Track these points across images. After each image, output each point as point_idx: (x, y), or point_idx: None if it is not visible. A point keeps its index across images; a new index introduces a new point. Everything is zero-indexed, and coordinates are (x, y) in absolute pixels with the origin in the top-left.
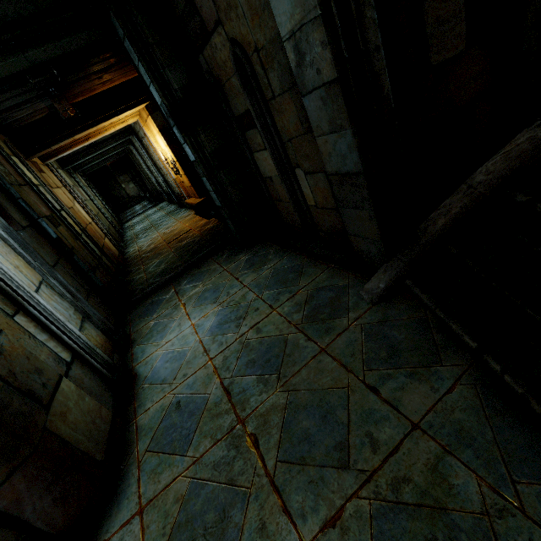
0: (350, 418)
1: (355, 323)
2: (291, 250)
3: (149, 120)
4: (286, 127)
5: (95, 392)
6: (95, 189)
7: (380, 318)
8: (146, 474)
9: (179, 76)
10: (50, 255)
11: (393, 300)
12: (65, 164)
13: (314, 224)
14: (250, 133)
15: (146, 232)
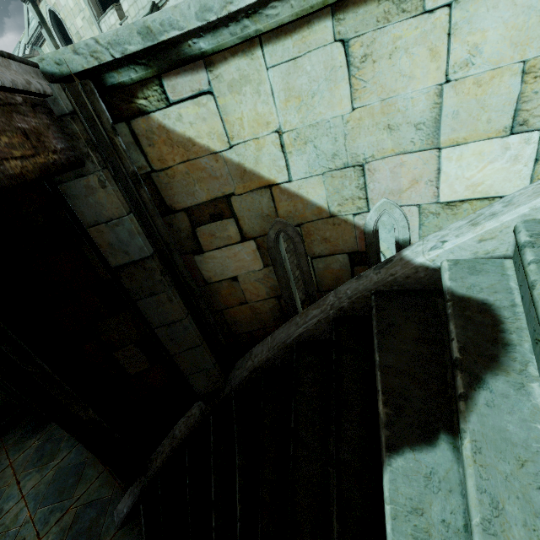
0: None
1: None
2: None
3: None
4: None
5: None
6: None
7: None
8: None
9: None
10: None
11: (133, 522)
12: None
13: None
14: None
15: None
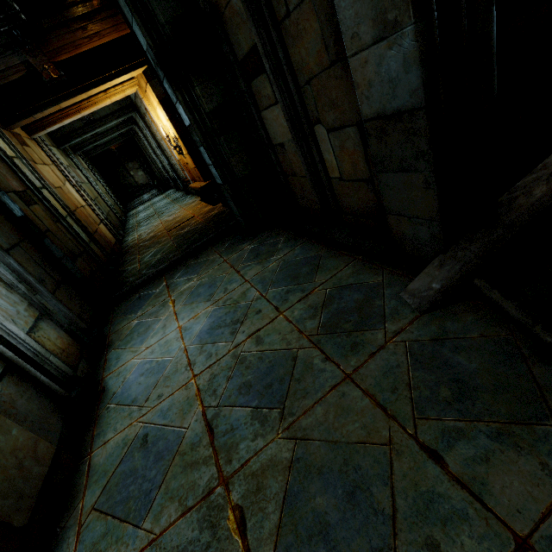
0: (395, 505)
1: (395, 339)
2: (305, 238)
3: (148, 89)
4: (305, 60)
5: (32, 419)
6: (98, 174)
7: (435, 333)
8: (84, 550)
9: (167, 5)
10: (6, 236)
11: (452, 307)
12: (61, 142)
13: (336, 204)
14: (257, 82)
15: (148, 220)
